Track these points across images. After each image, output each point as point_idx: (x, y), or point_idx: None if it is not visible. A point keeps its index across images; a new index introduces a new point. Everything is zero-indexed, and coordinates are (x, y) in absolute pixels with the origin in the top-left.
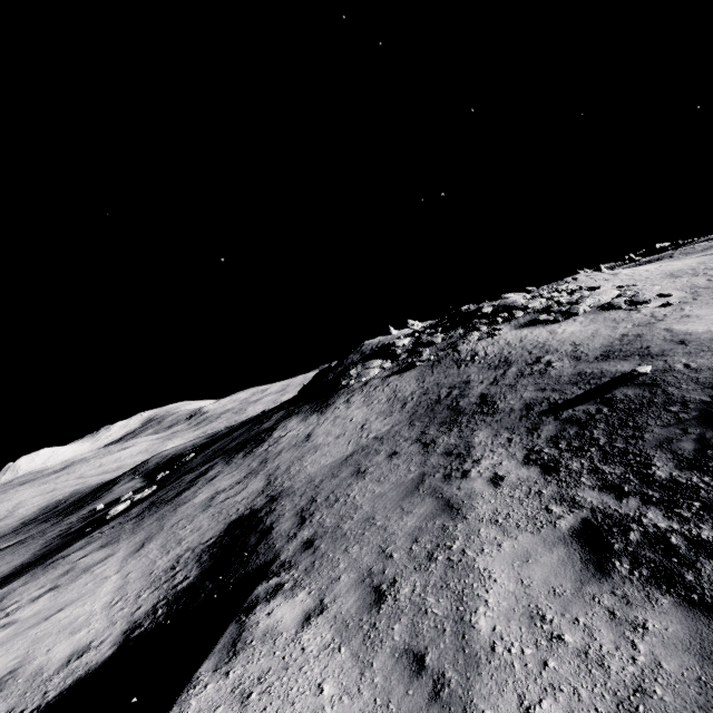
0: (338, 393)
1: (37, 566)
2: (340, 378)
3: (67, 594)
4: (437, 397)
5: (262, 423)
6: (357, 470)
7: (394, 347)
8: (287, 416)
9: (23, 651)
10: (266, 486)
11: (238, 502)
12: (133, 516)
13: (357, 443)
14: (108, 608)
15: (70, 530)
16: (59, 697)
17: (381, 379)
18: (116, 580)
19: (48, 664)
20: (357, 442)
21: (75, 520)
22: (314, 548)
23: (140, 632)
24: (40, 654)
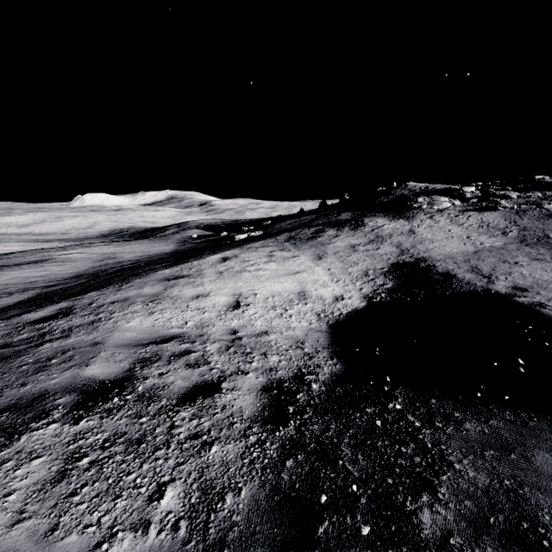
0: (411, 211)
1: (233, 247)
2: (407, 201)
3: (289, 266)
4: (544, 235)
5: (334, 216)
6: (504, 261)
7: (462, 191)
8: (362, 216)
9: (298, 284)
10: (402, 251)
11: (384, 255)
12: (282, 240)
13: (475, 246)
14: (334, 282)
15: (192, 241)
16: (351, 314)
17: (457, 211)
18: (322, 270)
19: (323, 296)
20: (474, 245)
21: (181, 238)
22: (535, 292)
23: (378, 301)
24: (312, 289)
